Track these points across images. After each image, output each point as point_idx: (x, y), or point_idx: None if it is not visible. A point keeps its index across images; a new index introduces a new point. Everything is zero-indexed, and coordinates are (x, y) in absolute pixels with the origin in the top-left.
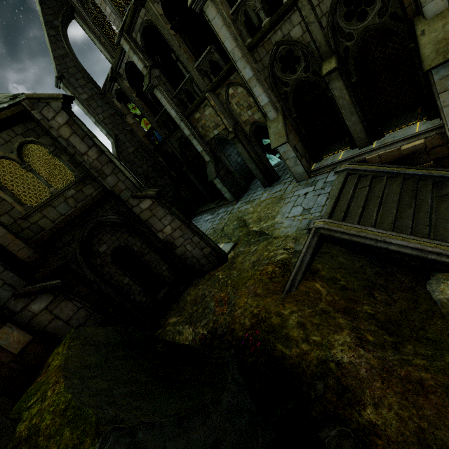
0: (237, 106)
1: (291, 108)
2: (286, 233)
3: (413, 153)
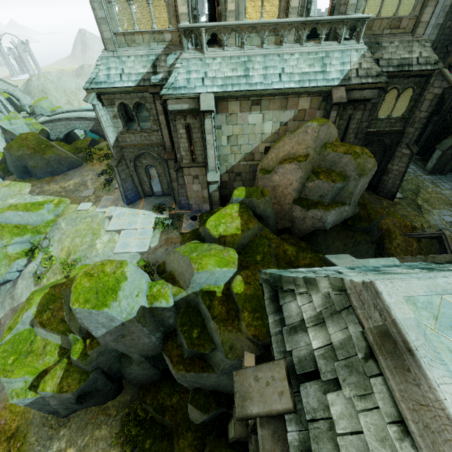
0: None
1: None
2: (429, 221)
3: None
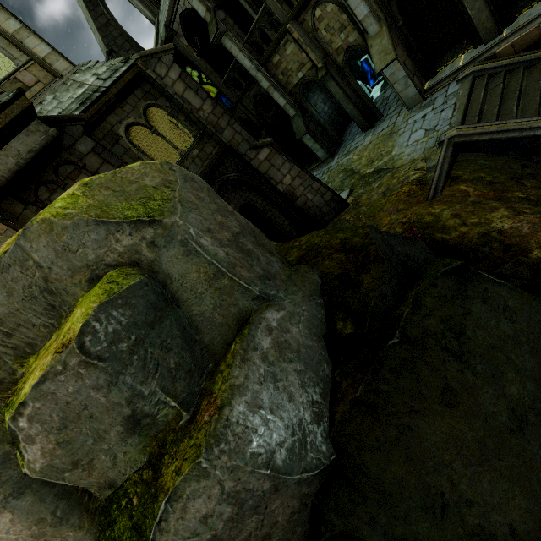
0: (326, 32)
1: (396, 14)
2: (412, 159)
3: None
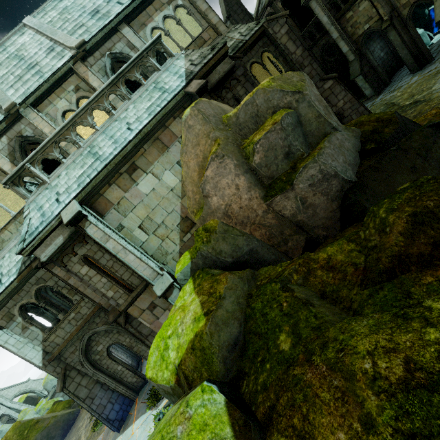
0: None
1: None
2: None
3: None
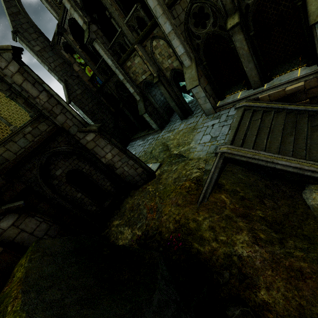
0: (160, 56)
1: (202, 57)
2: (199, 156)
3: (295, 93)
